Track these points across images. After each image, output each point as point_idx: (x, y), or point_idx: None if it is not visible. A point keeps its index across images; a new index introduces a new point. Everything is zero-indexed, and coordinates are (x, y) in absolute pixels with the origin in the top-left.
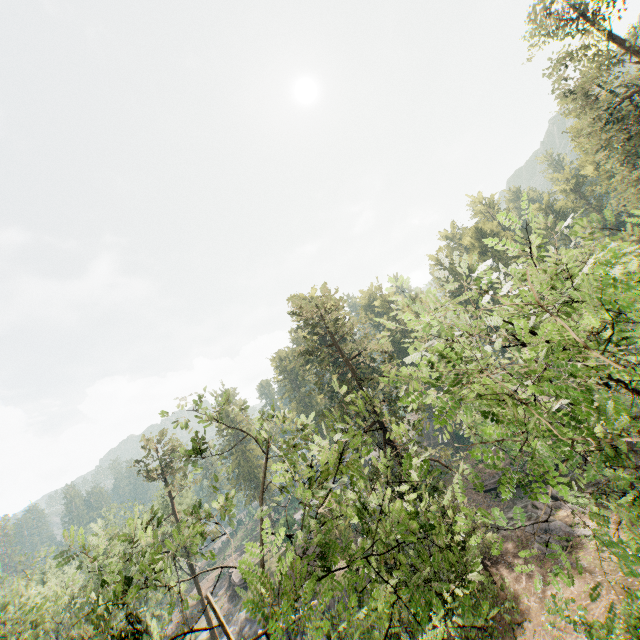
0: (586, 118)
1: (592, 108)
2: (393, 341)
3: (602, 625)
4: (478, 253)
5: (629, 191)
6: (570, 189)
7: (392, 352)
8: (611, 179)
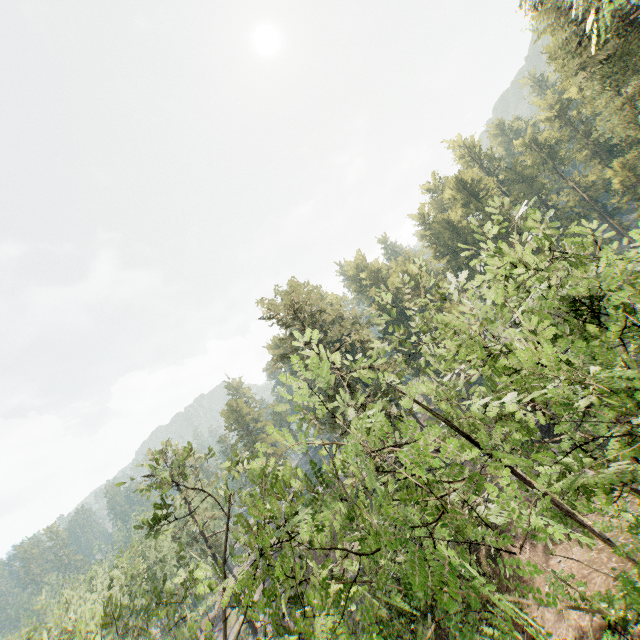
0: (557, 41)
1: (565, 24)
2: (385, 312)
3: (603, 597)
4: (461, 206)
5: (612, 121)
6: (554, 116)
7: (385, 323)
8: (596, 101)
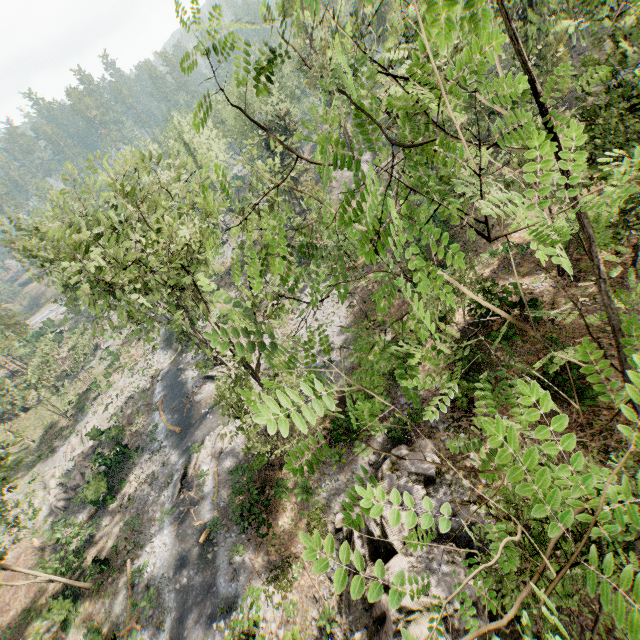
0: None
1: None
2: None
3: None
4: None
5: None
6: None
7: None
8: None
